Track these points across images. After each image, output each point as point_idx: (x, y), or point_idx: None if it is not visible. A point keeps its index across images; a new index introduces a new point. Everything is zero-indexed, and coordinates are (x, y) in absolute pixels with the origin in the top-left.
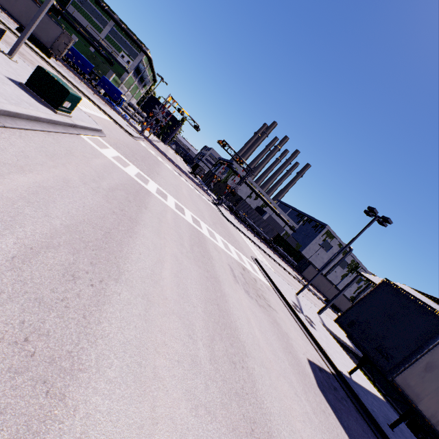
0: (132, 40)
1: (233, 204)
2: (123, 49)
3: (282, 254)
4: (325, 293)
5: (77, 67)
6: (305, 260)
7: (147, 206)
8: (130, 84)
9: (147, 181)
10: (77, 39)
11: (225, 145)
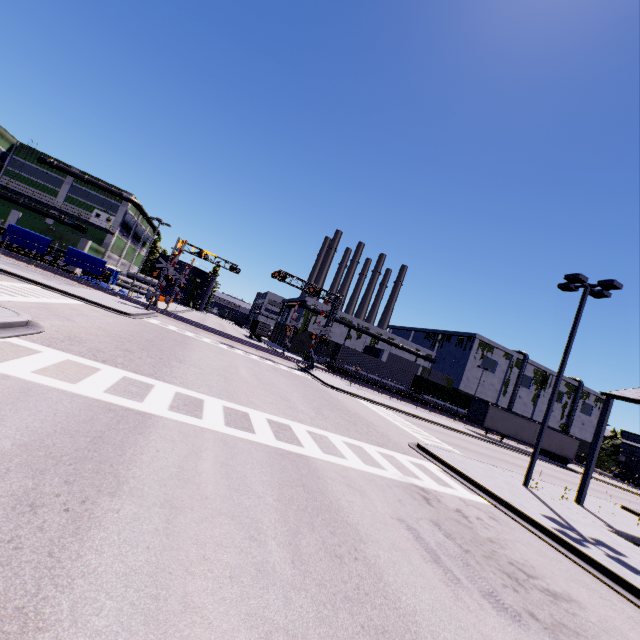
0: (104, 191)
1: (330, 358)
2: (95, 206)
3: (435, 405)
4: (532, 441)
5: (30, 251)
6: (477, 400)
7: (123, 475)
8: (121, 248)
9: (145, 390)
10: (20, 214)
11: (285, 277)
